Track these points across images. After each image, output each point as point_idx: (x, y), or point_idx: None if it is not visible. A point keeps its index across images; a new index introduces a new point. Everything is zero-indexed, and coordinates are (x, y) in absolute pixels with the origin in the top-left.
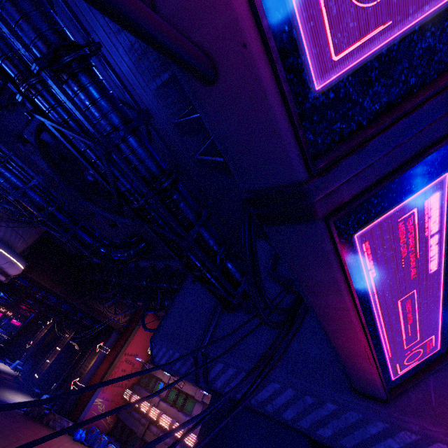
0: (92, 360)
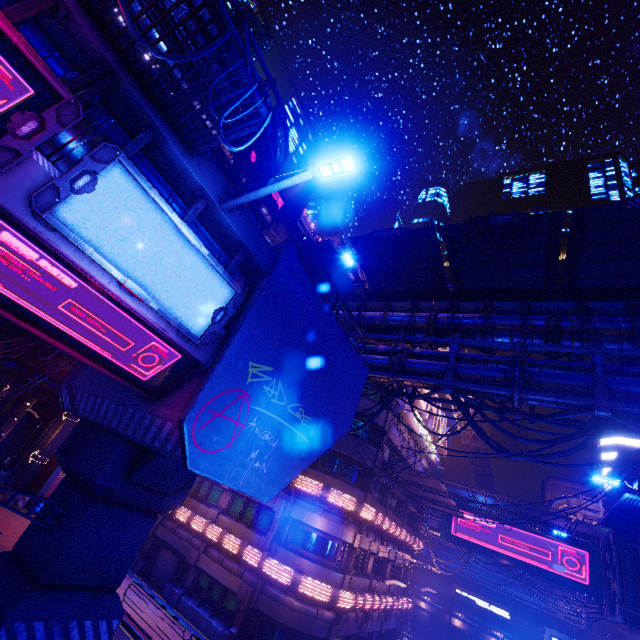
0: (57, 430)
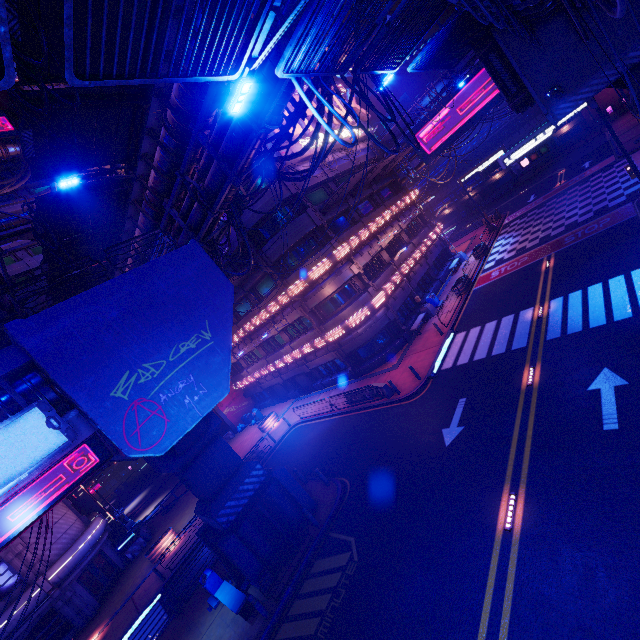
0: None
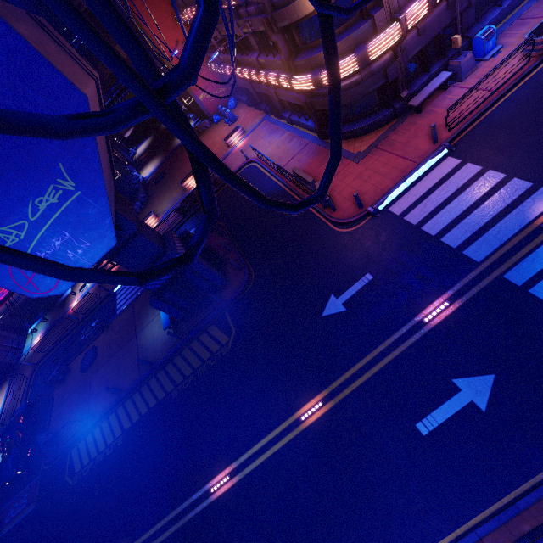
0: None
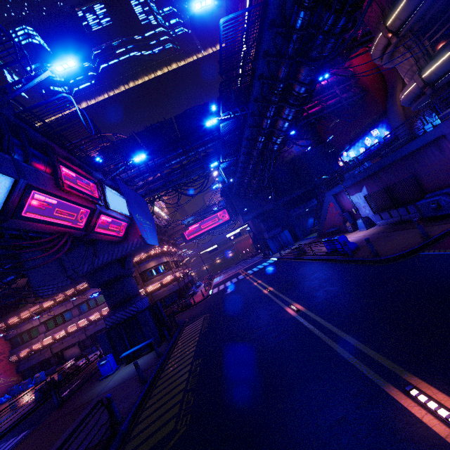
0: None
